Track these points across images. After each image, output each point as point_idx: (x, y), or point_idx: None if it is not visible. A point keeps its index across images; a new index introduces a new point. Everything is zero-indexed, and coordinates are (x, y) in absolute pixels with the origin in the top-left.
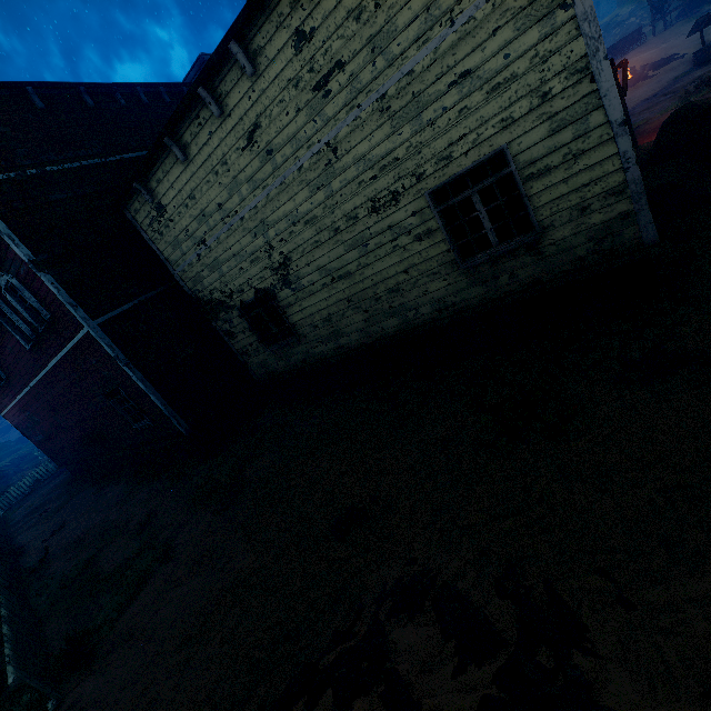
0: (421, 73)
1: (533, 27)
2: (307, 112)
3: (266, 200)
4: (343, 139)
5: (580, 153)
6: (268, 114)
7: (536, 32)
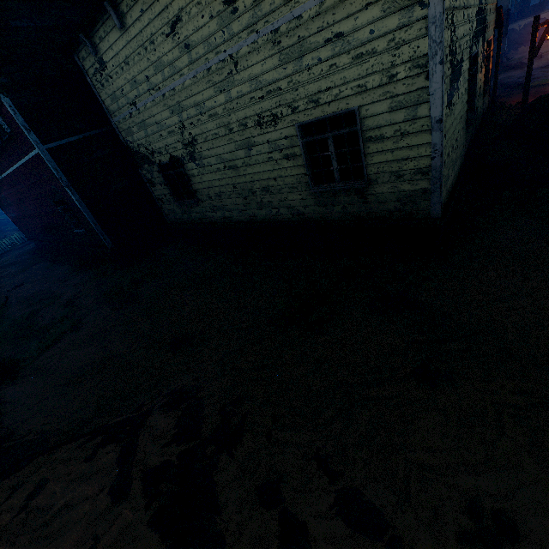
0: (307, 21)
1: (396, 13)
2: (218, 21)
3: (182, 86)
4: (243, 56)
5: (406, 134)
6: (188, 11)
7: (396, 19)
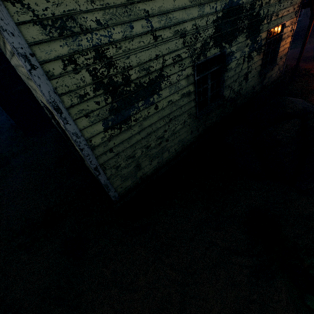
0: None
1: None
2: None
3: None
4: None
5: None
6: None
7: None
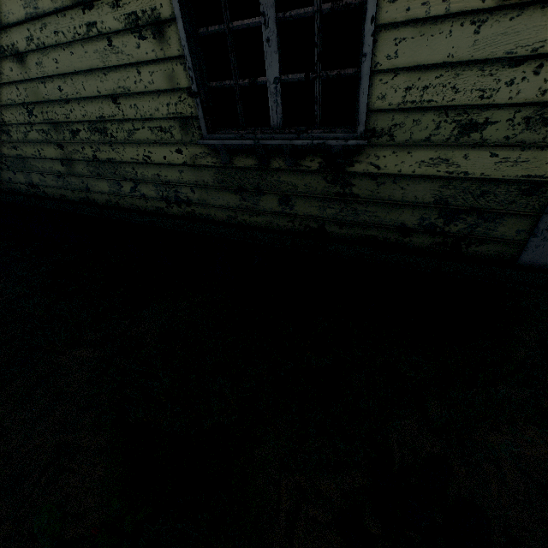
0: None
1: None
2: None
3: None
4: None
5: None
6: None
7: None
